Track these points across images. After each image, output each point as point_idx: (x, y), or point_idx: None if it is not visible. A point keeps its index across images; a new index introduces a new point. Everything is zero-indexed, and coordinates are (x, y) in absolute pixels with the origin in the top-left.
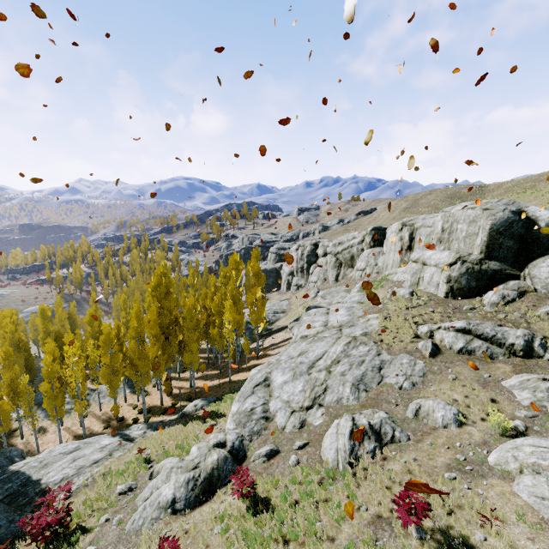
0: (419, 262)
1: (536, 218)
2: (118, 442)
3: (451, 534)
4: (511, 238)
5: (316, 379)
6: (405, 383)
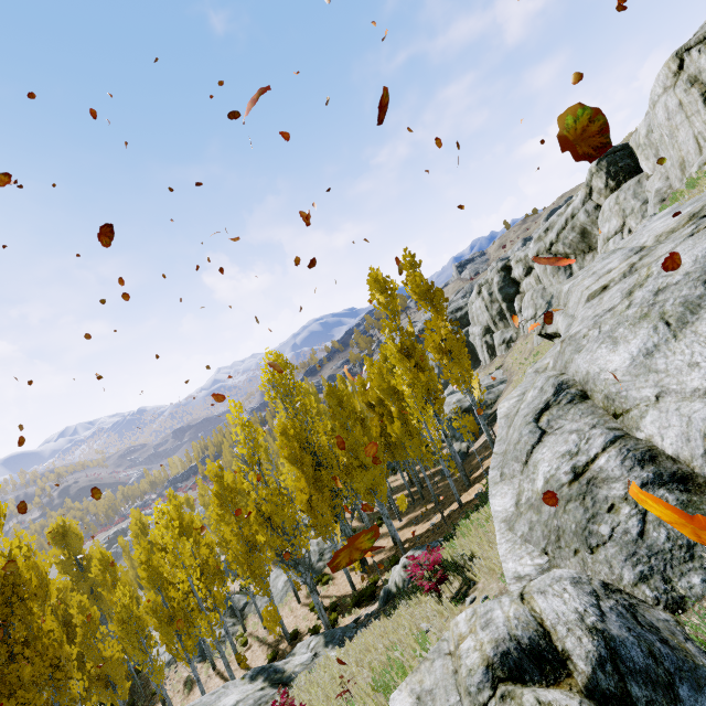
0: None
1: None
2: (257, 693)
3: None
4: None
5: None
6: None
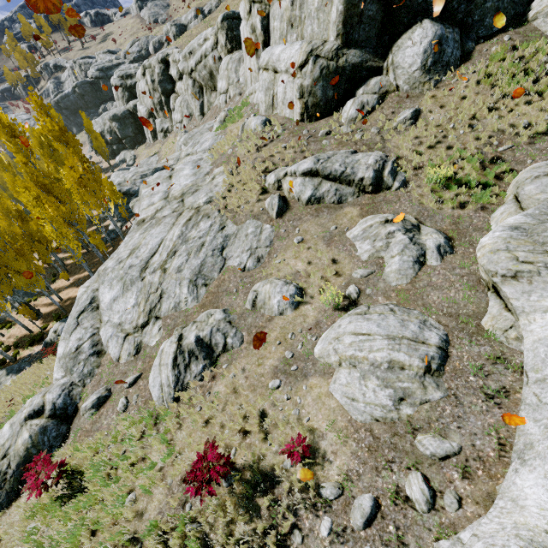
0: (269, 68)
1: None
2: None
3: (261, 468)
4: (374, 1)
5: (150, 285)
6: (249, 261)
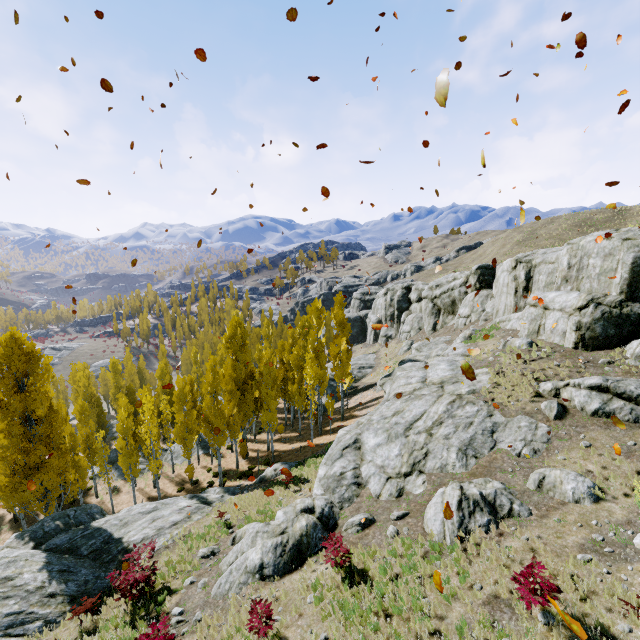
0: (538, 305)
1: None
2: (196, 504)
3: (586, 622)
4: None
5: (414, 442)
6: (524, 449)
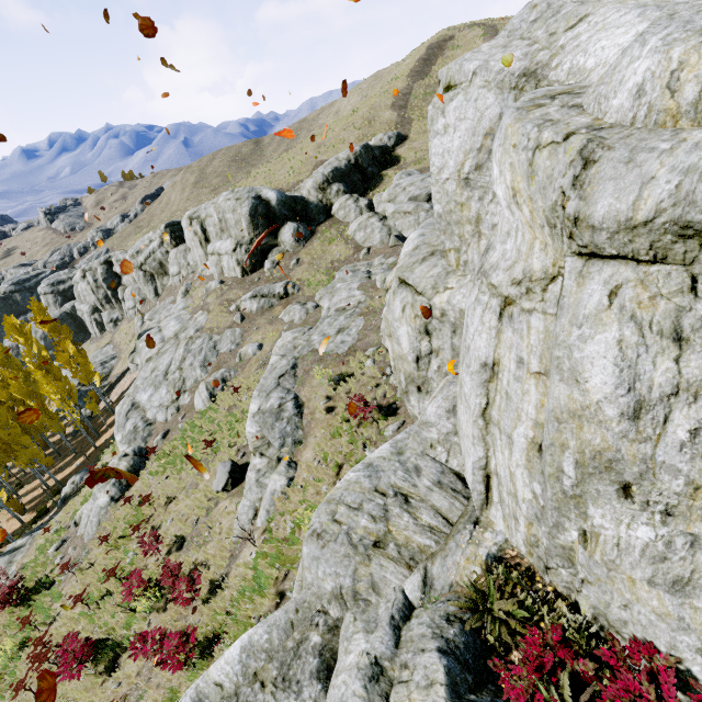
0: (215, 254)
1: (269, 199)
2: (7, 557)
3: None
4: (262, 218)
5: (174, 380)
6: (232, 346)
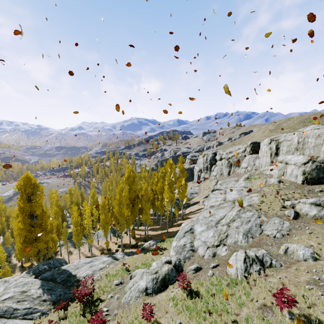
0: (283, 162)
1: None
2: (111, 260)
3: (311, 318)
4: None
5: (220, 230)
6: (277, 234)
